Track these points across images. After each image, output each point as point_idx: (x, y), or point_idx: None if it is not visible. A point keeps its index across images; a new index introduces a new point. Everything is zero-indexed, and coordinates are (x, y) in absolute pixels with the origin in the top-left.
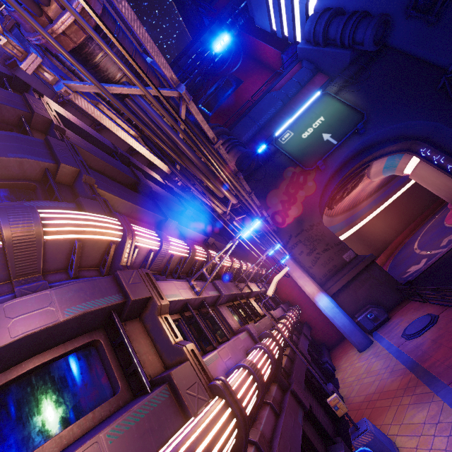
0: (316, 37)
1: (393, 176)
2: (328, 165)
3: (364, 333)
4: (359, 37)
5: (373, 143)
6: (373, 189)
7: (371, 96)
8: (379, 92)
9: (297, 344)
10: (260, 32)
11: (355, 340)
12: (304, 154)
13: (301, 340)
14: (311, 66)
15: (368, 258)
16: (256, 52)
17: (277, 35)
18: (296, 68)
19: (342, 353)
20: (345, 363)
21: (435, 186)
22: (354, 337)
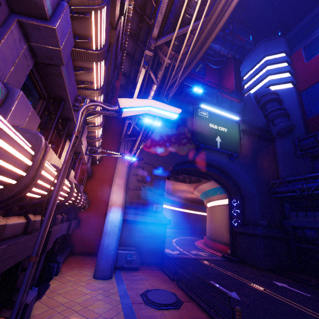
0: (262, 98)
1: (195, 201)
2: (203, 152)
3: (113, 265)
4: (277, 121)
5: (226, 171)
6: (184, 197)
7: (250, 151)
8: (253, 154)
9: (56, 224)
10: (238, 71)
11: (102, 265)
12: (201, 131)
13: (63, 225)
14: (243, 108)
15: (166, 220)
16: (225, 76)
17: (242, 82)
18: (237, 100)
19: (78, 265)
20: (71, 276)
21: (214, 222)
22: (104, 262)
